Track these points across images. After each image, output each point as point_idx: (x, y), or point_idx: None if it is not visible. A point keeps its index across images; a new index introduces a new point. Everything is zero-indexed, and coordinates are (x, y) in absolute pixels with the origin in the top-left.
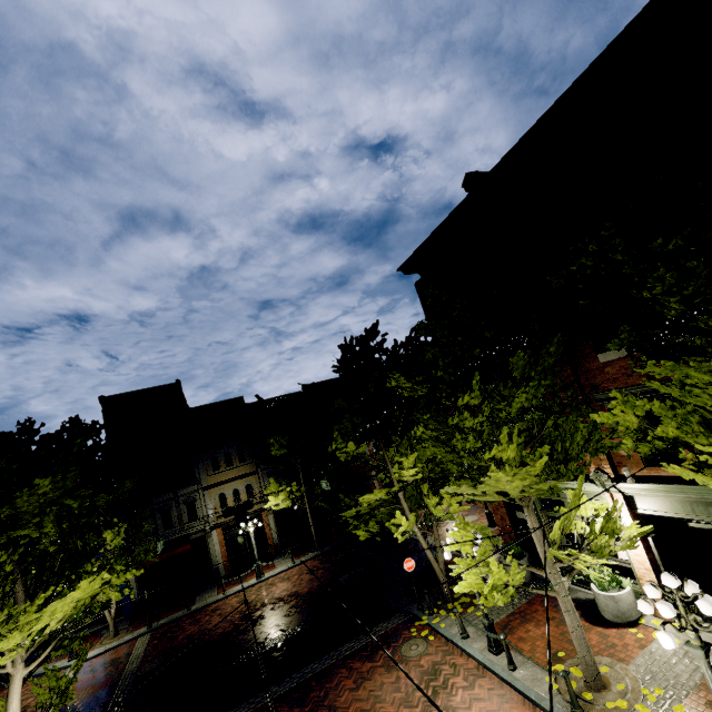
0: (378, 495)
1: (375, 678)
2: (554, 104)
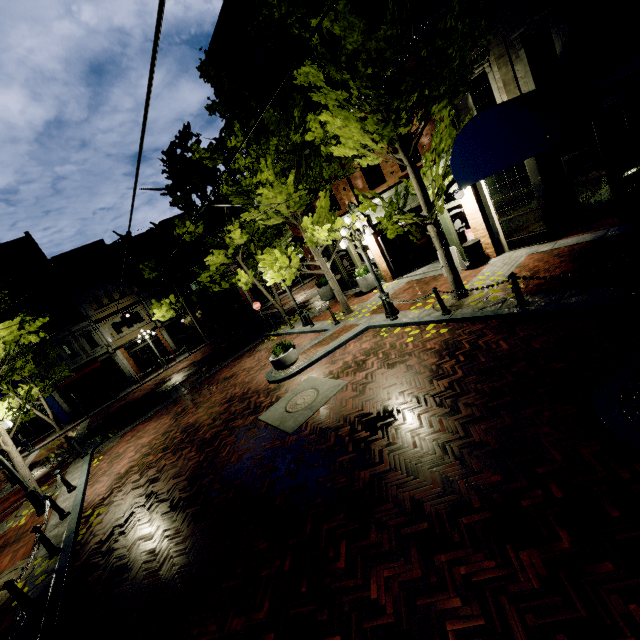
0: (220, 258)
1: (242, 362)
2: None
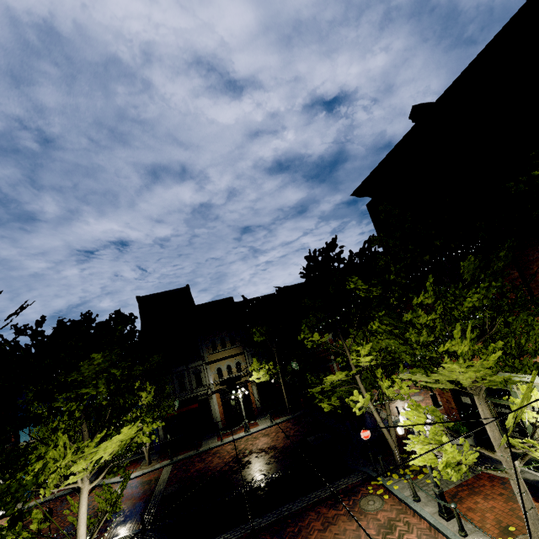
0: (339, 376)
1: (339, 523)
2: (501, 29)
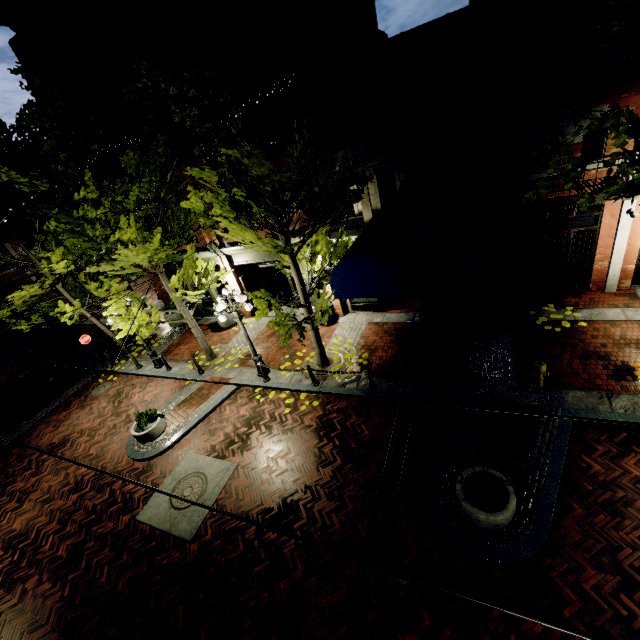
0: (31, 291)
1: (72, 417)
2: None
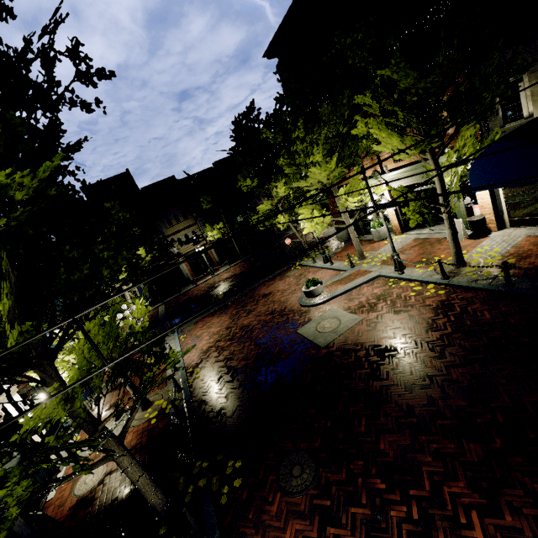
0: (267, 206)
1: (275, 283)
2: None
